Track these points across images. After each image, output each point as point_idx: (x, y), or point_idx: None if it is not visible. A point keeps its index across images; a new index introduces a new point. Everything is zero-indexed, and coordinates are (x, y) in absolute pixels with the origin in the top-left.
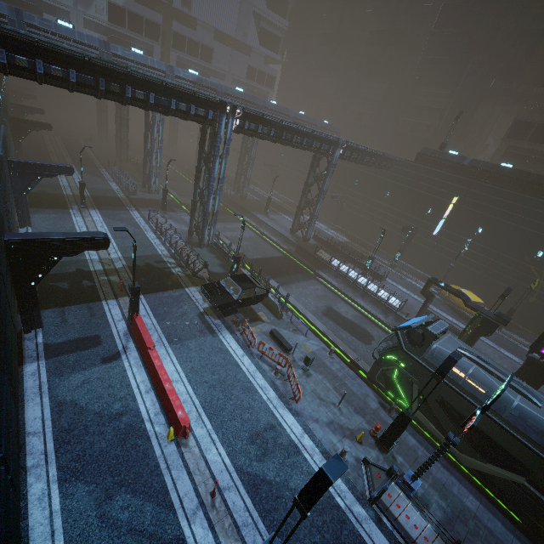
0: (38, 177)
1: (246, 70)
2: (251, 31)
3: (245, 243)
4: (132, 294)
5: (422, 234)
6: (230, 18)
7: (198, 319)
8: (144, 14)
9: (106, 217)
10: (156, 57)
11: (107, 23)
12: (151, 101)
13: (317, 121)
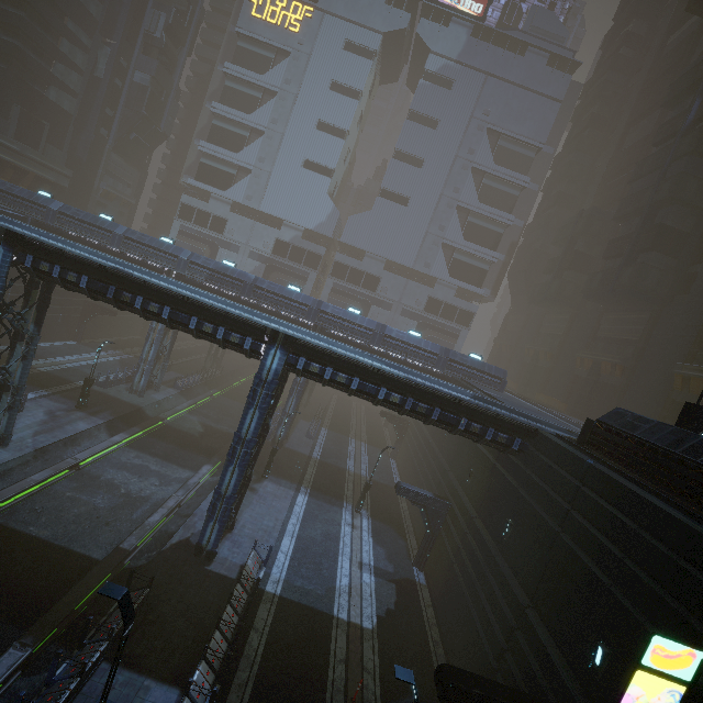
0: None
1: (425, 301)
2: (437, 262)
3: (97, 499)
4: None
5: None
6: (409, 250)
7: None
8: (307, 248)
9: None
10: (310, 282)
11: (270, 254)
12: None
13: (444, 350)
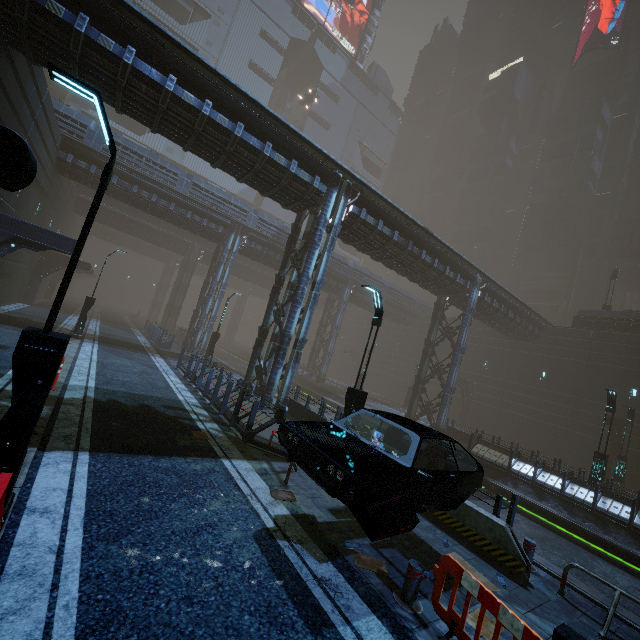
0: (12, 243)
1: None
2: None
3: None
4: (16, 365)
5: (639, 432)
6: None
7: (255, 550)
8: None
9: (106, 351)
10: None
11: None
12: (237, 133)
13: (414, 297)
